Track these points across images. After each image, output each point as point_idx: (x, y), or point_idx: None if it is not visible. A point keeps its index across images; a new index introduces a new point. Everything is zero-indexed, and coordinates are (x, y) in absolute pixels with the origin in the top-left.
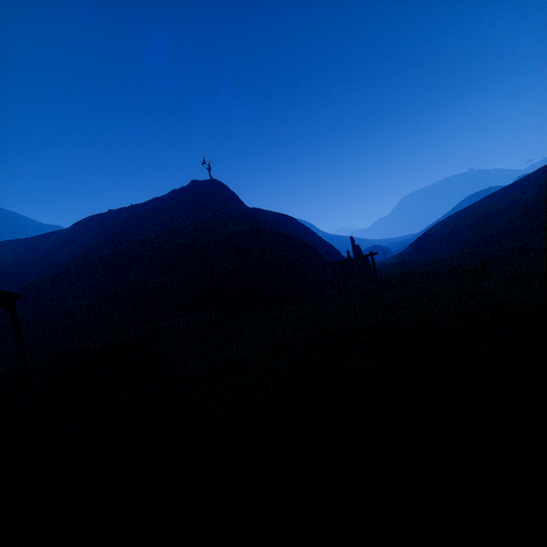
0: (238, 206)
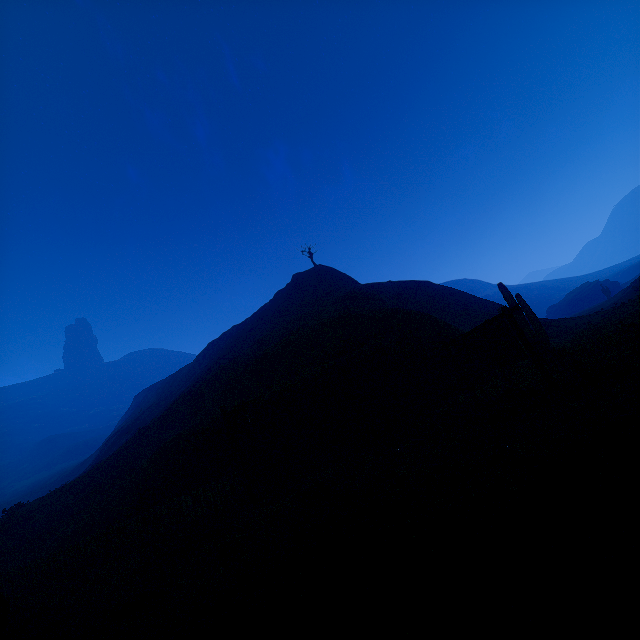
0: (346, 288)
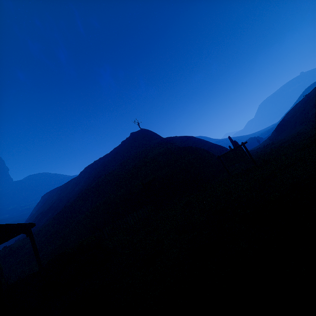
0: (157, 139)
